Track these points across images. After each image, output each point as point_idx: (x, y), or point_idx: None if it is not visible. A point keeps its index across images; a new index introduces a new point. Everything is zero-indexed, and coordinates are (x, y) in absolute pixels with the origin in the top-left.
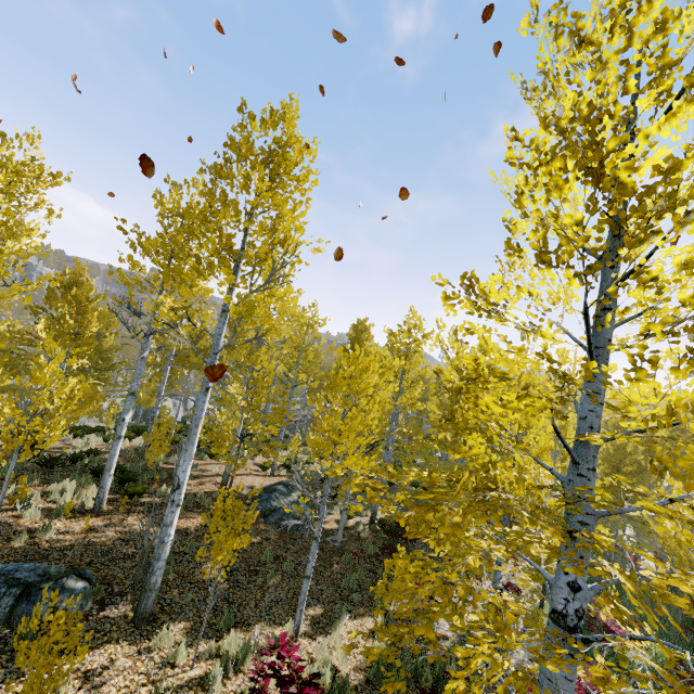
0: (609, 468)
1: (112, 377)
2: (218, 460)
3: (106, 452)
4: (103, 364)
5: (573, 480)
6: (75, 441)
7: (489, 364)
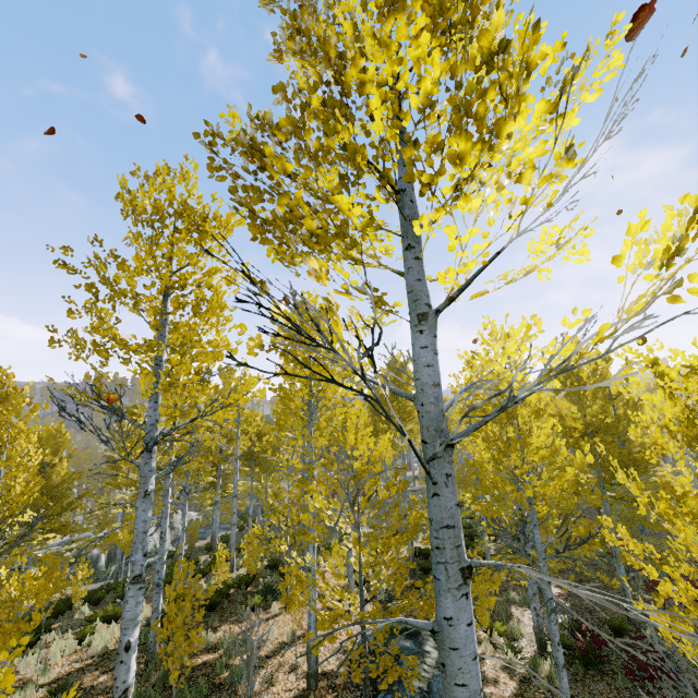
0: None
1: (68, 514)
2: (265, 610)
3: (84, 670)
4: (56, 507)
5: None
6: (23, 664)
7: (595, 367)
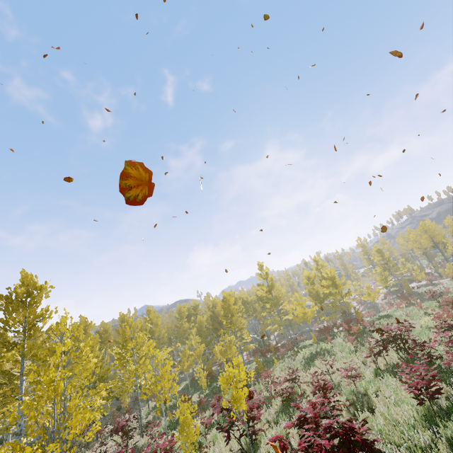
0: (197, 334)
1: None
2: None
3: None
4: None
5: (20, 376)
6: None
7: (126, 321)
